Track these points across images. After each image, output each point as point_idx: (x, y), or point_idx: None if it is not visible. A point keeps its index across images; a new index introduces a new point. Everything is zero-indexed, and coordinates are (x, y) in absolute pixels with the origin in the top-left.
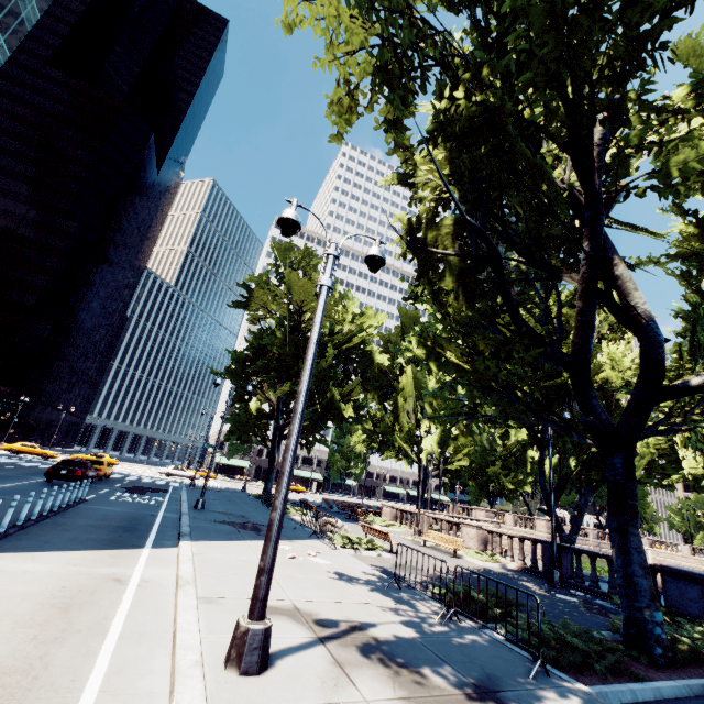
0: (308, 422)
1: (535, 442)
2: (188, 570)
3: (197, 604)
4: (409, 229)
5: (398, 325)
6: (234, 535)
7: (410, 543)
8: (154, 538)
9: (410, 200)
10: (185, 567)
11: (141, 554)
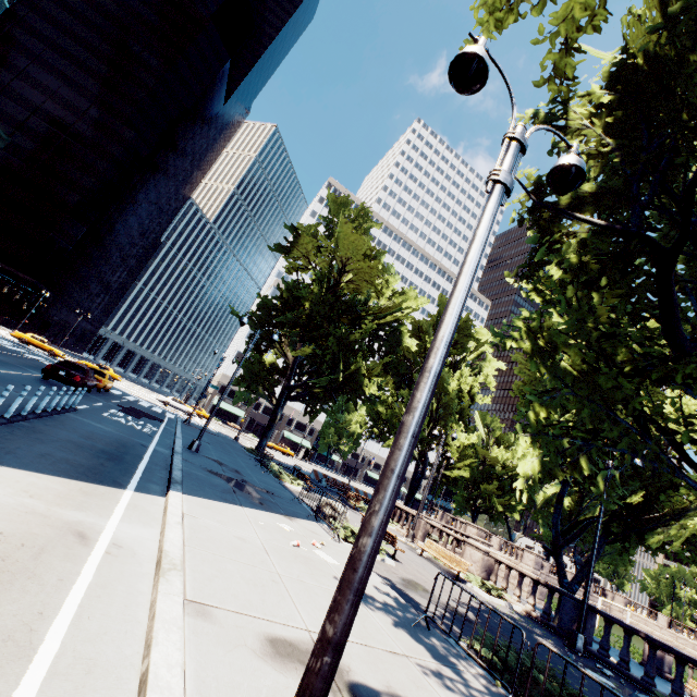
0: (320, 390)
1: (558, 476)
2: (176, 542)
3: (183, 616)
4: (536, 187)
5: (434, 315)
6: (230, 495)
7: (406, 548)
8: (140, 477)
9: (554, 147)
10: (172, 535)
11: (120, 498)
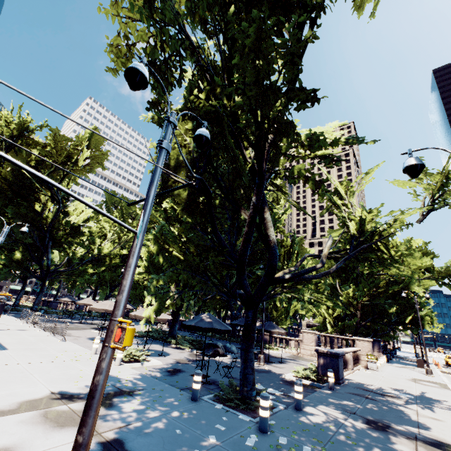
0: None
1: None
2: None
3: None
4: None
5: None
6: None
7: None
8: None
9: None
10: None
11: None
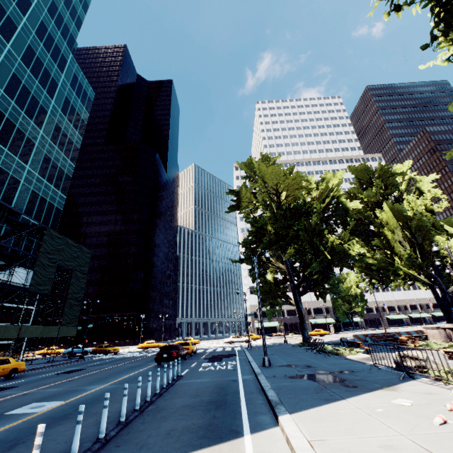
0: (317, 275)
1: None
2: None
3: None
4: None
5: (353, 180)
6: (323, 392)
7: None
8: (247, 413)
9: None
10: None
11: (244, 451)
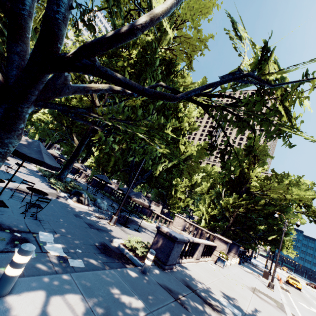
0: None
1: None
2: None
3: None
4: None
5: None
6: None
7: None
8: None
9: None
10: None
11: None
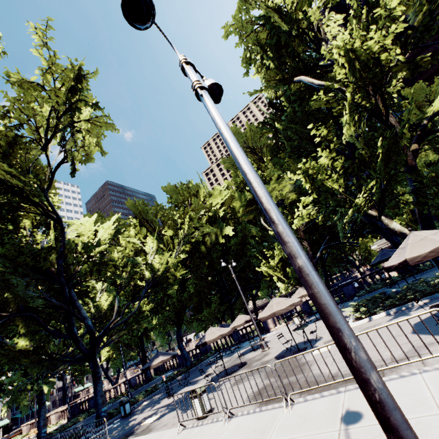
0: None
1: None
2: None
3: None
4: None
5: None
6: None
7: None
8: None
9: None
10: None
11: None
